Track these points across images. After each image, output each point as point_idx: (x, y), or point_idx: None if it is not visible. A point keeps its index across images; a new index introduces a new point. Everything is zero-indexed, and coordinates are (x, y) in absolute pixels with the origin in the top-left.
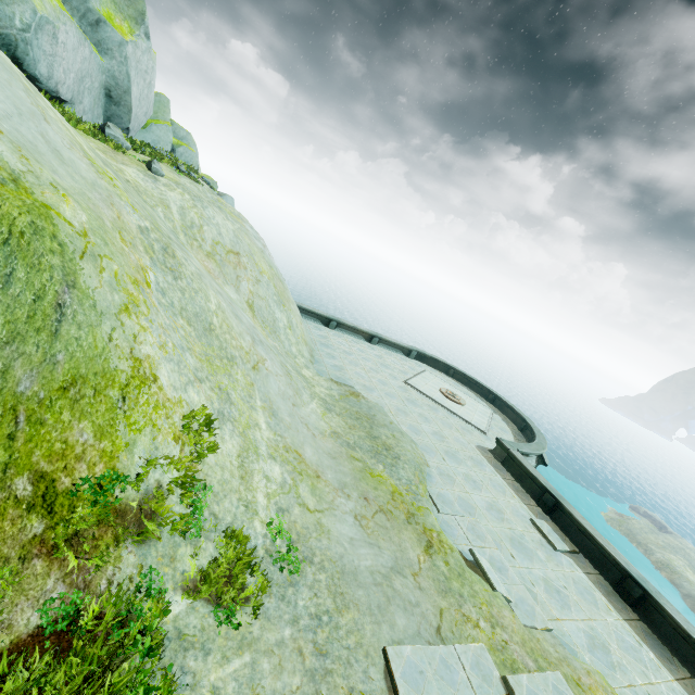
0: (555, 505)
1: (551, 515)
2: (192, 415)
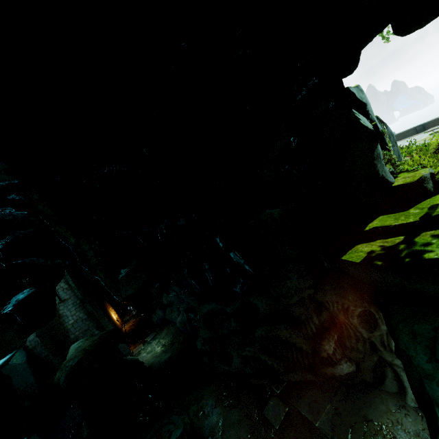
0: (423, 126)
1: (425, 130)
2: None
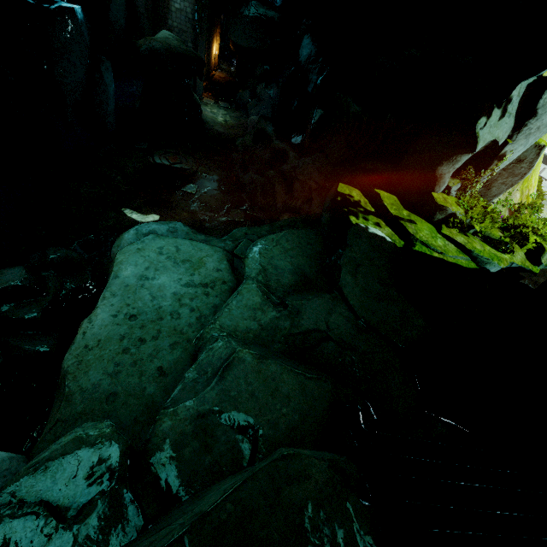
0: None
1: None
2: (540, 178)
